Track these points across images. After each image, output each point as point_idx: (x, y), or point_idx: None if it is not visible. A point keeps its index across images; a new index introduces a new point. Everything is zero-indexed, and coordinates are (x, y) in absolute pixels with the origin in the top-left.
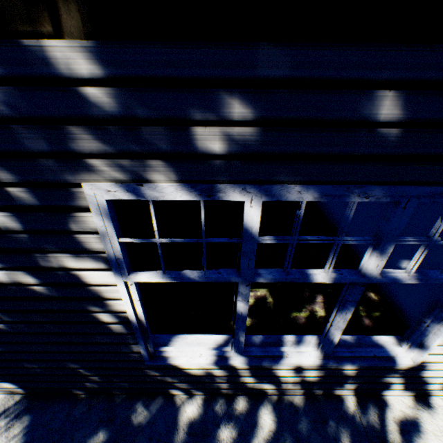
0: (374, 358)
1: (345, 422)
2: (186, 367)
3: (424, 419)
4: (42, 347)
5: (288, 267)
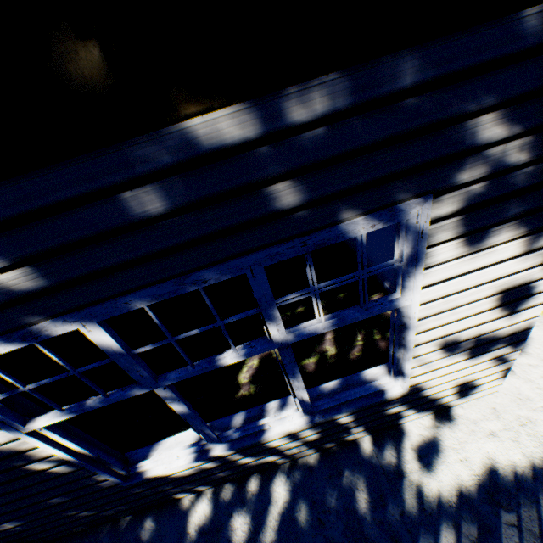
0: (362, 398)
1: (361, 467)
2: (170, 473)
3: (443, 435)
4: (1, 509)
5: (188, 362)
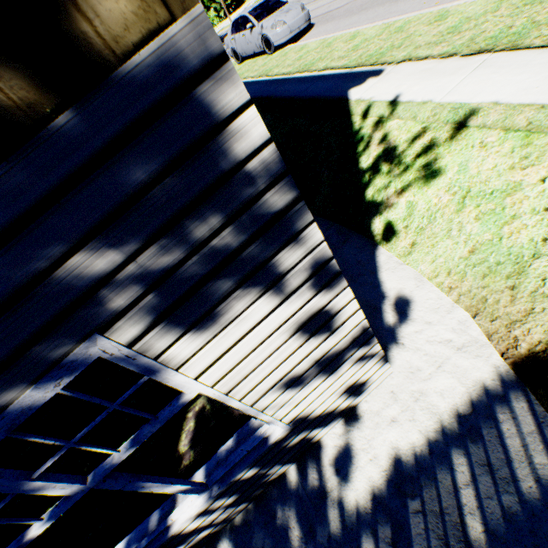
0: (251, 451)
1: (290, 502)
2: None
3: (354, 438)
4: None
5: None
